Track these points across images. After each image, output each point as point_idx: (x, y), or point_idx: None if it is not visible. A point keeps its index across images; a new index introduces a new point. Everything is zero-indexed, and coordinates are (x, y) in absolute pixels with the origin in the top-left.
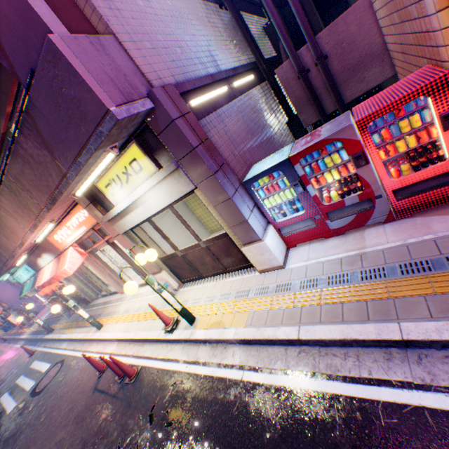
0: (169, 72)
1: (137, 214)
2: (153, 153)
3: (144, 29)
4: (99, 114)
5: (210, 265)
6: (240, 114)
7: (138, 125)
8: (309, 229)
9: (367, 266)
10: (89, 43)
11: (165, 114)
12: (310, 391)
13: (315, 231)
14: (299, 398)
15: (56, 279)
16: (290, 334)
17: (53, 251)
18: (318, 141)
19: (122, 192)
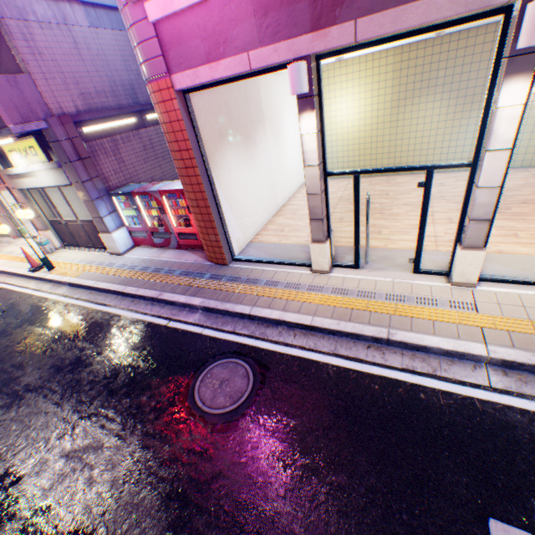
0: (74, 103)
1: (32, 181)
2: (49, 149)
3: (62, 69)
4: (2, 124)
5: (85, 239)
6: (145, 141)
7: (38, 130)
8: (145, 238)
9: (148, 265)
10: (7, 81)
11: (55, 135)
12: (80, 305)
13: (148, 240)
14: (73, 307)
15: None
16: (91, 284)
17: None
18: (144, 191)
19: (22, 161)
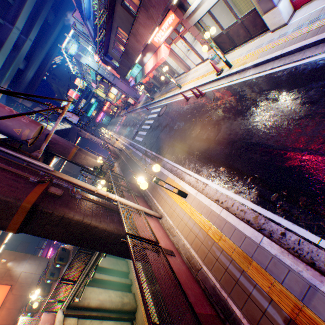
0: None
1: (202, 9)
2: None
3: None
4: None
5: (242, 37)
6: None
7: None
8: None
9: None
10: None
11: None
12: (278, 71)
13: None
14: (273, 75)
15: (156, 67)
16: (277, 54)
17: (152, 51)
18: None
19: None
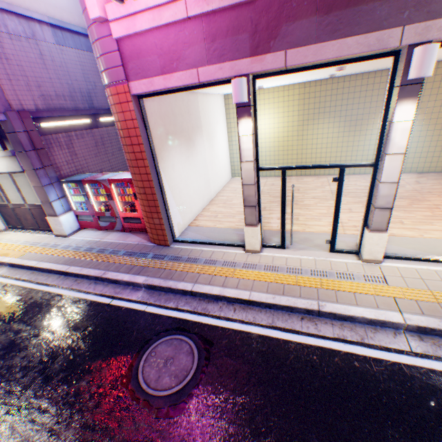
0: (34, 102)
1: None
2: (4, 139)
3: (27, 73)
4: None
5: (31, 222)
6: (97, 139)
7: None
8: (91, 221)
9: (93, 246)
10: None
11: (13, 127)
12: (19, 286)
13: (94, 224)
14: (12, 287)
15: None
16: (33, 264)
17: None
18: (95, 179)
19: None
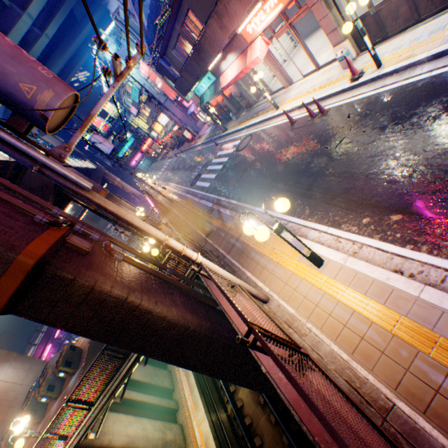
0: None
1: None
2: None
3: None
4: None
5: (401, 19)
6: None
7: None
8: None
9: None
10: None
11: None
12: None
13: None
14: None
15: (242, 74)
16: None
17: (238, 49)
18: None
19: None
